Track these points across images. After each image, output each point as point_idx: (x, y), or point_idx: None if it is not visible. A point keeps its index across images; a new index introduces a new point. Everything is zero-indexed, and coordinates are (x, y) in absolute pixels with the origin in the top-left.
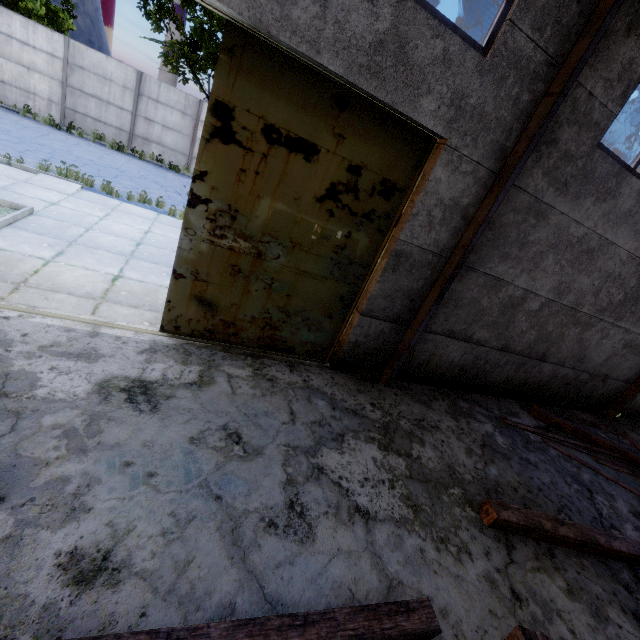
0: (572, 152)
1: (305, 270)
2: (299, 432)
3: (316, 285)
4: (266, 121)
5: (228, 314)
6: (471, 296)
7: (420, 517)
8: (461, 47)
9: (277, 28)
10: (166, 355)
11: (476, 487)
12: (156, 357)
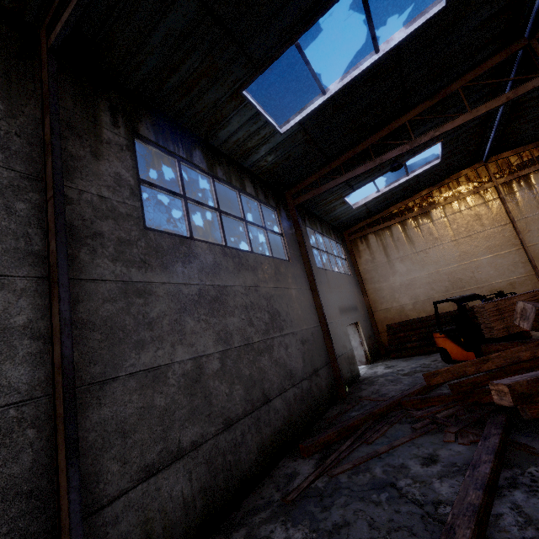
0: (126, 238)
1: None
2: None
3: None
4: None
5: None
6: (135, 408)
7: None
8: None
9: None
10: None
11: None
12: None
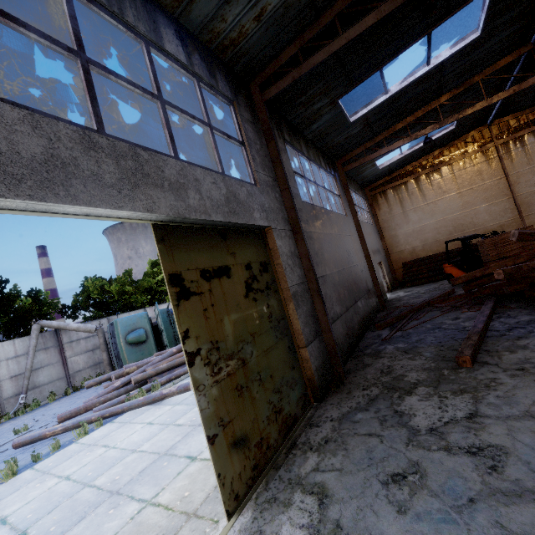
0: (300, 208)
1: (267, 348)
2: (392, 434)
3: (276, 353)
4: (199, 269)
5: (255, 434)
6: (323, 293)
7: (470, 391)
8: (250, 187)
9: (187, 213)
10: (270, 521)
11: (441, 363)
12: (270, 532)
